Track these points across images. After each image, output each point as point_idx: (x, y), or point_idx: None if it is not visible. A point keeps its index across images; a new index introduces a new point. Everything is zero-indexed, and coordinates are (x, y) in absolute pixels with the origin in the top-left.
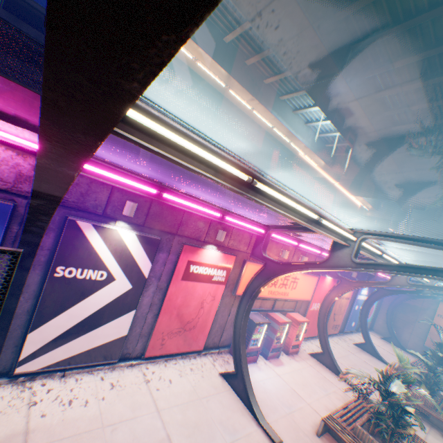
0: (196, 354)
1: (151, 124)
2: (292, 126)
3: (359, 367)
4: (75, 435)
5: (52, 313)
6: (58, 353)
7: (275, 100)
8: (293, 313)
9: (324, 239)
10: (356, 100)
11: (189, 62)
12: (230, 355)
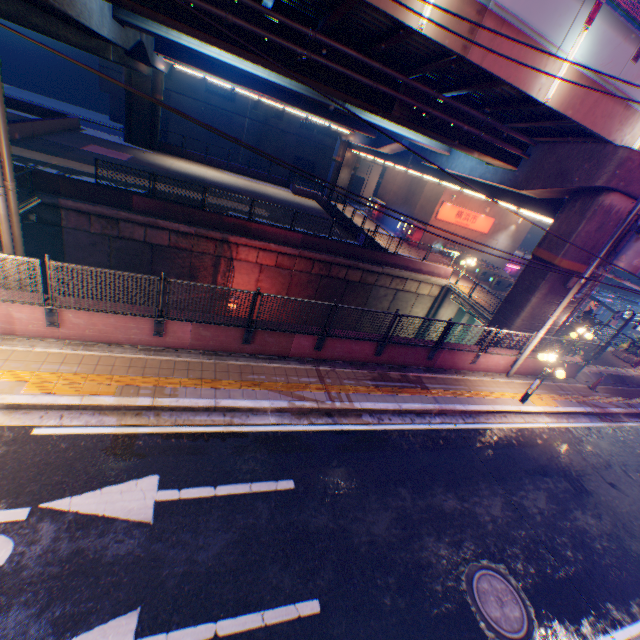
0: None
1: None
2: None
3: None
4: None
5: None
6: None
7: None
8: None
9: None
10: None
11: None
12: None
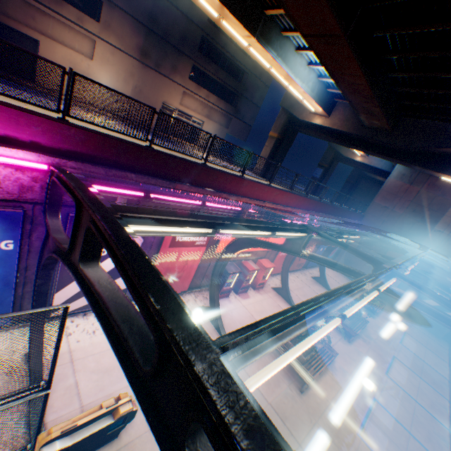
0: (182, 293)
1: (140, 229)
2: (292, 69)
3: (308, 297)
4: (102, 351)
5: (70, 280)
6: (79, 302)
7: (277, 36)
8: (263, 260)
9: (301, 200)
10: (357, 65)
11: None
12: (208, 292)
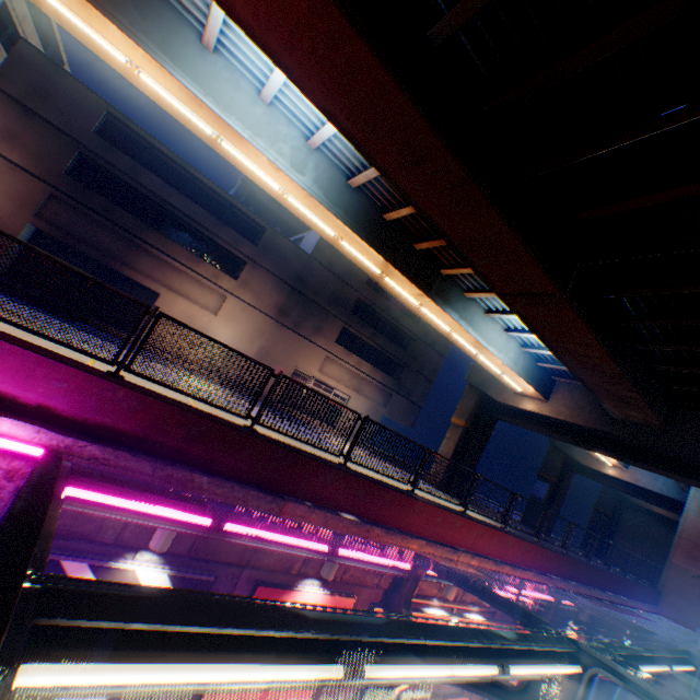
0: None
1: (117, 678)
2: (482, 333)
3: None
4: None
5: None
6: None
7: (458, 296)
8: None
9: (528, 549)
10: (587, 330)
11: (329, 237)
12: None
